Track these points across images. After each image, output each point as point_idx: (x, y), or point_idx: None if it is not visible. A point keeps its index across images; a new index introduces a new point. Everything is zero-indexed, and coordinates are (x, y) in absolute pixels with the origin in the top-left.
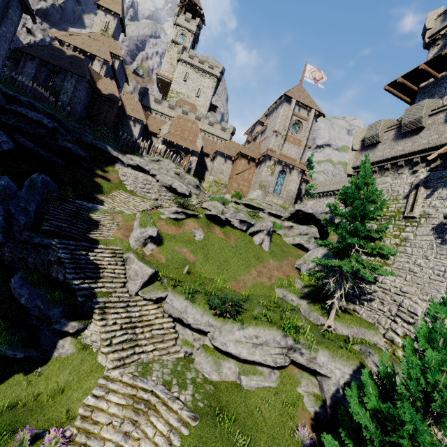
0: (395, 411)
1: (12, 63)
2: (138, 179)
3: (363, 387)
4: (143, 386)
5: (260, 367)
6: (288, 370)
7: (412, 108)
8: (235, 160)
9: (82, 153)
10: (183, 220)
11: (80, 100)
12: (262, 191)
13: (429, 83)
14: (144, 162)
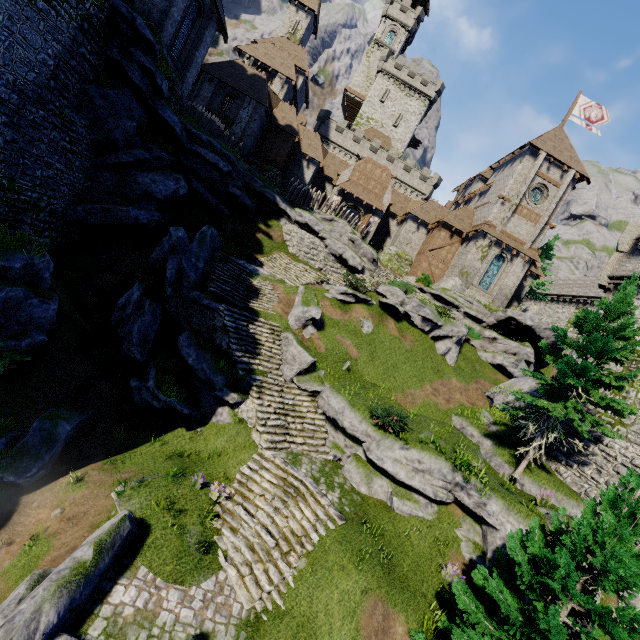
0: (552, 555)
1: None
2: (304, 241)
3: (529, 534)
4: (294, 473)
5: (417, 495)
6: (448, 508)
7: None
8: (432, 230)
9: (248, 202)
10: (351, 304)
11: (253, 133)
12: (463, 281)
13: None
14: (315, 220)
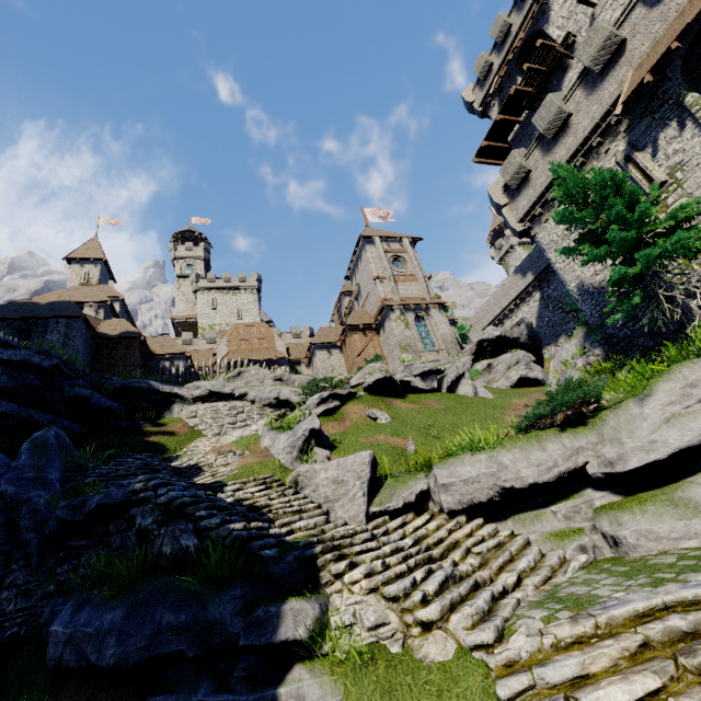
0: None
1: None
2: (220, 412)
3: None
4: (633, 608)
5: None
6: None
7: (539, 113)
8: (344, 343)
9: (109, 403)
10: (338, 410)
11: (78, 353)
12: (410, 353)
13: (517, 131)
14: (219, 383)
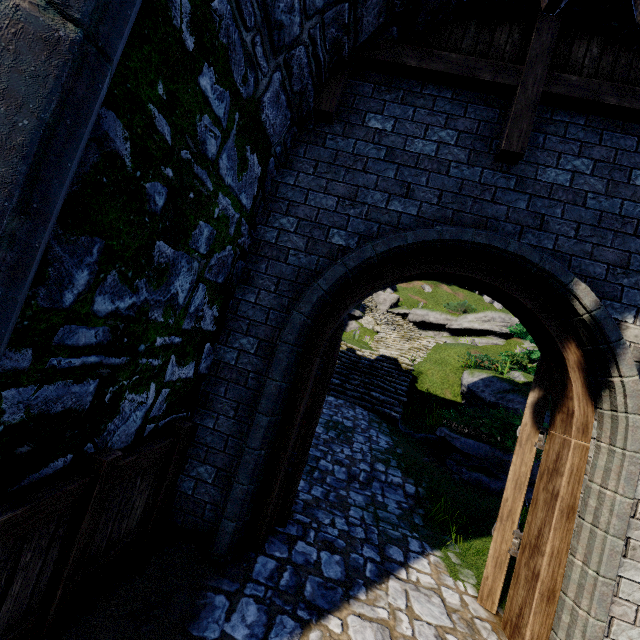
0: None
1: None
2: None
3: None
4: (408, 333)
5: (489, 336)
6: (512, 339)
7: None
8: None
9: None
10: None
11: None
12: None
13: None
14: None
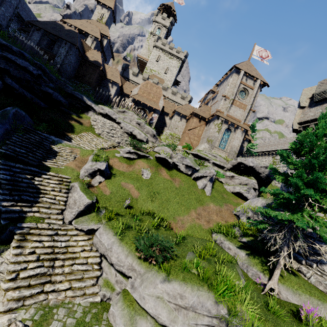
0: None
1: (27, 35)
2: (105, 125)
3: None
4: None
5: None
6: None
7: None
8: (189, 119)
9: (61, 99)
10: (134, 160)
11: (71, 63)
12: (209, 145)
13: None
14: (112, 112)
